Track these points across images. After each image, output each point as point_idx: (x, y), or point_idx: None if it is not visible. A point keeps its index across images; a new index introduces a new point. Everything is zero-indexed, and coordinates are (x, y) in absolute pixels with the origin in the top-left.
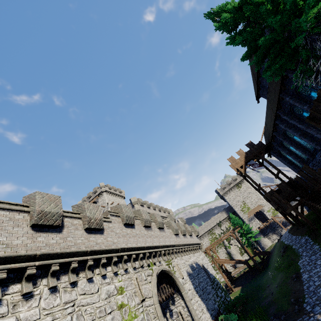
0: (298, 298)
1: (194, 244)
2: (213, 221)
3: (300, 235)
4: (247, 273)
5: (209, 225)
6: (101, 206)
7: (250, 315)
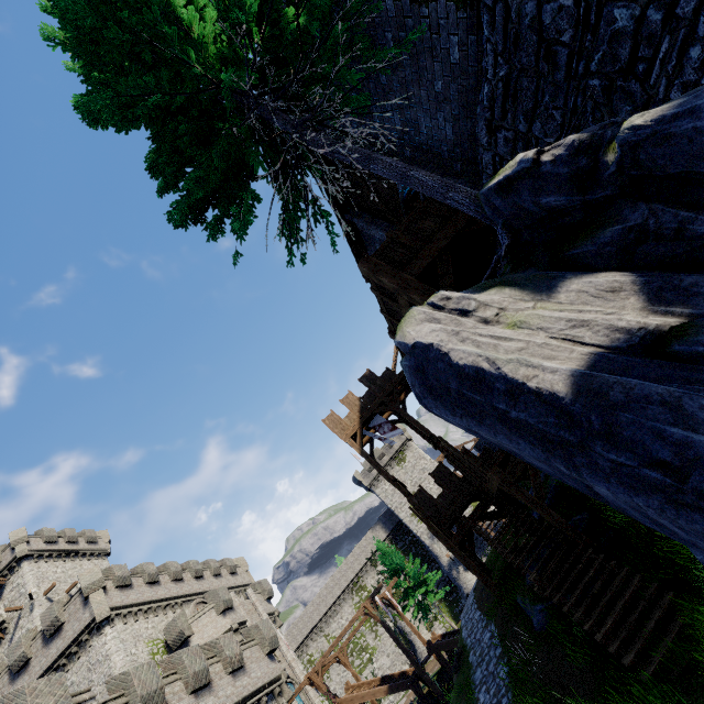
0: None
1: (244, 701)
2: (359, 555)
3: (484, 613)
4: None
5: (352, 569)
6: (6, 612)
7: None
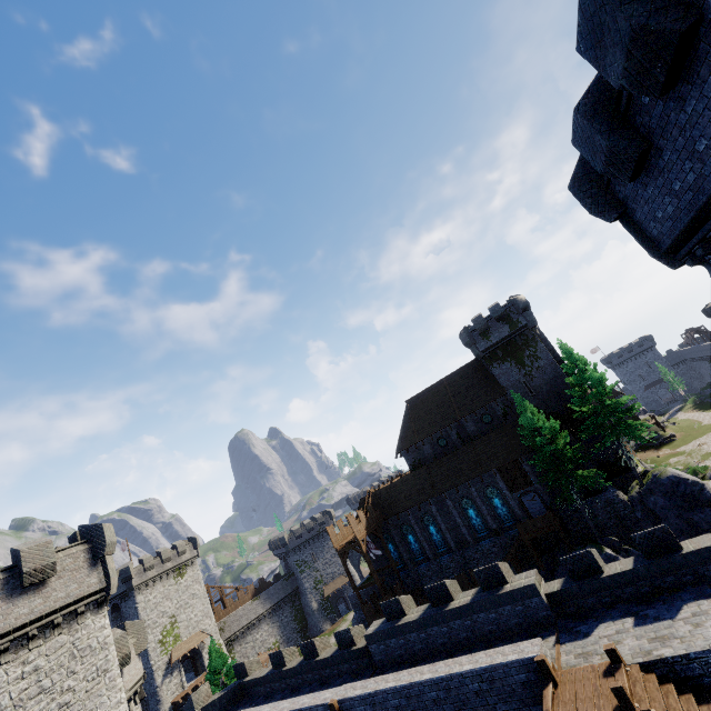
0: None
1: None
2: None
3: None
4: None
5: None
6: None
7: None
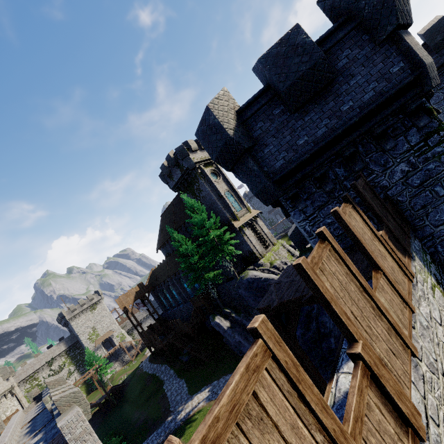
0: (166, 407)
1: None
2: (42, 359)
3: (162, 364)
4: (95, 415)
5: (33, 368)
6: None
7: (129, 440)
